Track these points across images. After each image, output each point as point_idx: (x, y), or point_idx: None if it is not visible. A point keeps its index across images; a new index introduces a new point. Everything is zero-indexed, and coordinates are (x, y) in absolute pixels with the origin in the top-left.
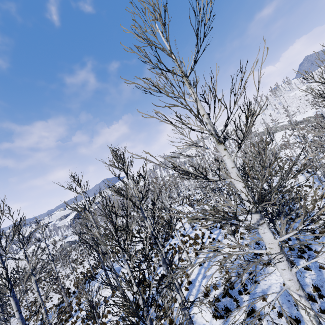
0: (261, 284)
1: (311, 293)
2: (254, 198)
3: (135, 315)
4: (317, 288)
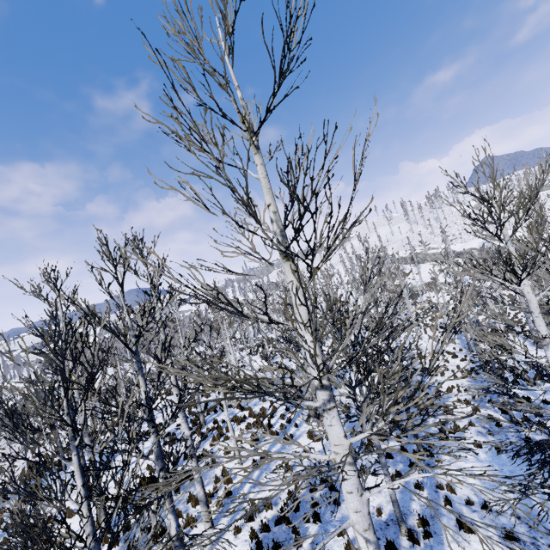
0: (343, 506)
1: (414, 528)
2: (315, 363)
3: (116, 545)
4: (424, 521)
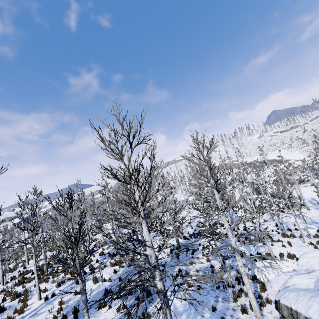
0: None
1: None
2: None
3: None
4: None
